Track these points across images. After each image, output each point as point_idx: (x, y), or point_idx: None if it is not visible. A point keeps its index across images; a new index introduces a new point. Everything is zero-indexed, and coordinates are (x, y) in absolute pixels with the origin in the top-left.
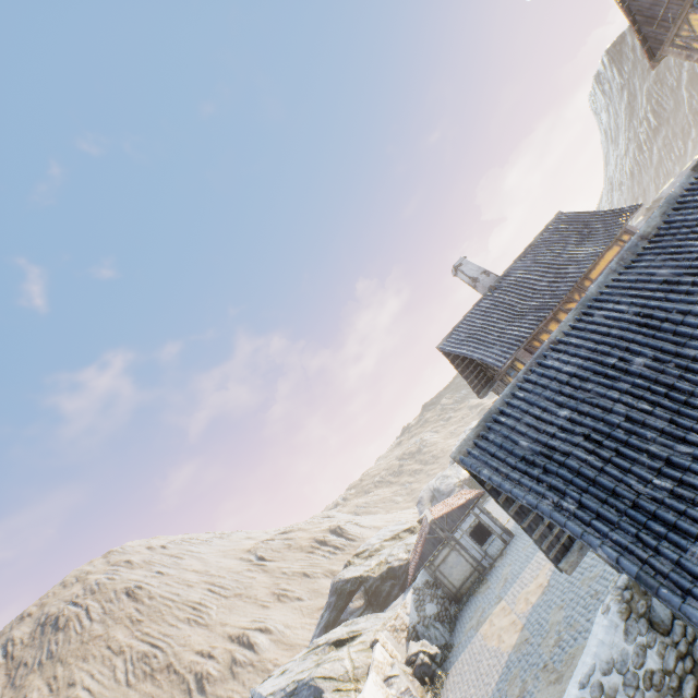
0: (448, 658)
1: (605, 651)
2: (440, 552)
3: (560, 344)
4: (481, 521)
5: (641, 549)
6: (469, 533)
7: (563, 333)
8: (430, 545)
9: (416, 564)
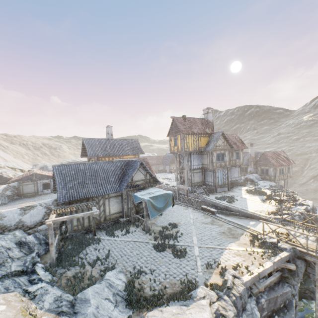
0: (2, 206)
1: (47, 202)
2: (28, 182)
3: (85, 164)
4: (50, 183)
5: (61, 188)
6: (43, 184)
7: (88, 163)
8: (27, 178)
9: (16, 179)
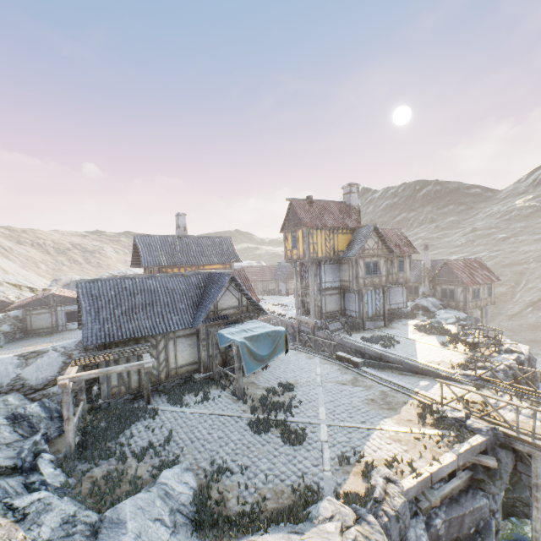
0: None
1: (67, 344)
2: (41, 309)
3: (135, 279)
4: None
5: (90, 321)
6: (68, 313)
7: (139, 278)
8: (39, 303)
9: (20, 305)
